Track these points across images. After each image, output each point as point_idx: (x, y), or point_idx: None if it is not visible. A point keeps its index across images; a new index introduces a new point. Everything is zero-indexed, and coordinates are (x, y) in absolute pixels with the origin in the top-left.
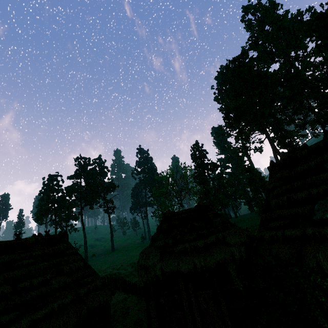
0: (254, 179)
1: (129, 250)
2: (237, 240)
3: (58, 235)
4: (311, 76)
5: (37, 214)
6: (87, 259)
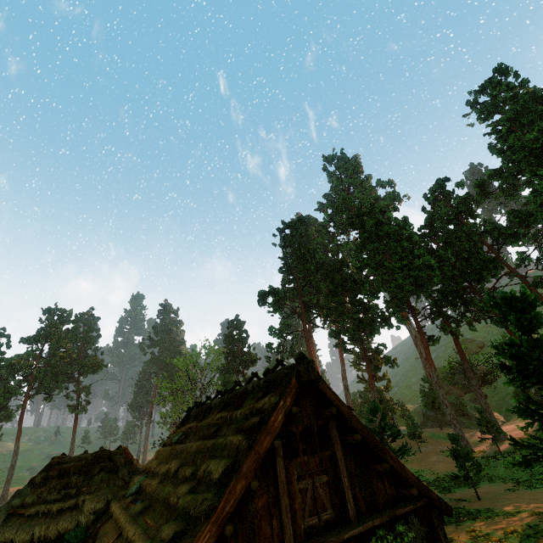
0: None
1: None
2: (92, 506)
3: None
4: (353, 275)
5: None
6: (6, 497)
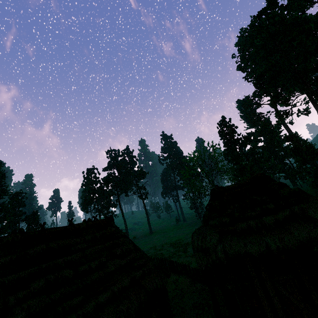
0: (300, 147)
1: (166, 232)
2: None
3: (105, 219)
4: None
5: (83, 204)
6: None
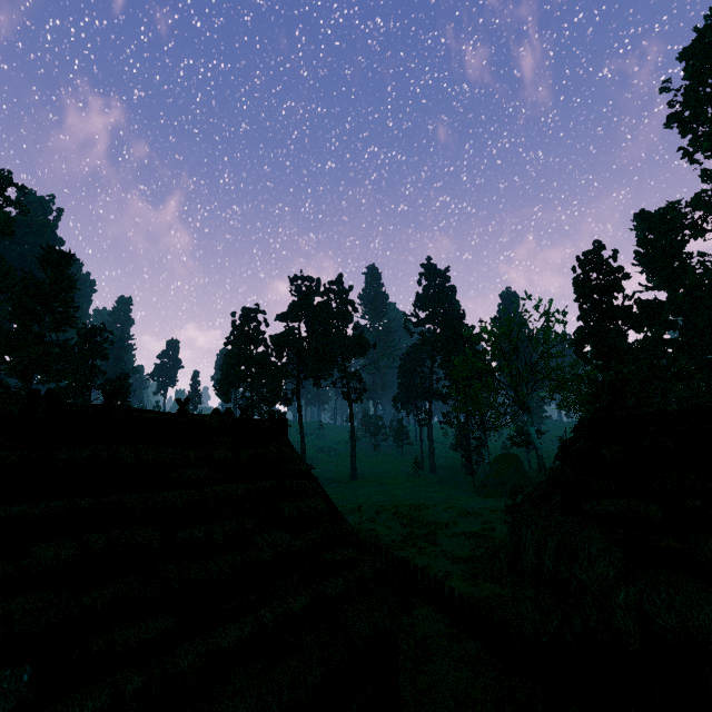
0: None
1: (387, 484)
2: None
3: (268, 422)
4: None
5: (221, 382)
6: None
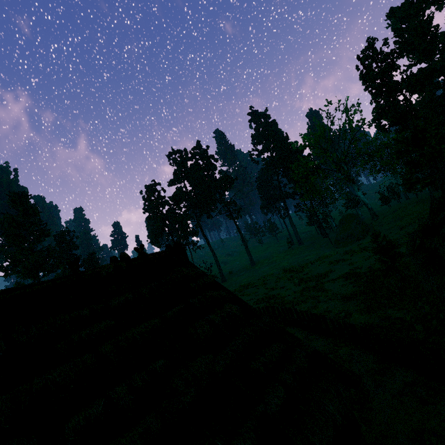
0: None
1: (275, 261)
2: None
3: (165, 252)
4: None
5: (151, 237)
6: (224, 278)
